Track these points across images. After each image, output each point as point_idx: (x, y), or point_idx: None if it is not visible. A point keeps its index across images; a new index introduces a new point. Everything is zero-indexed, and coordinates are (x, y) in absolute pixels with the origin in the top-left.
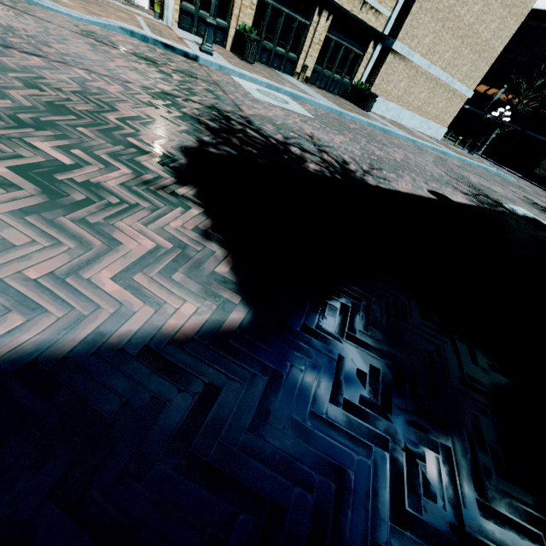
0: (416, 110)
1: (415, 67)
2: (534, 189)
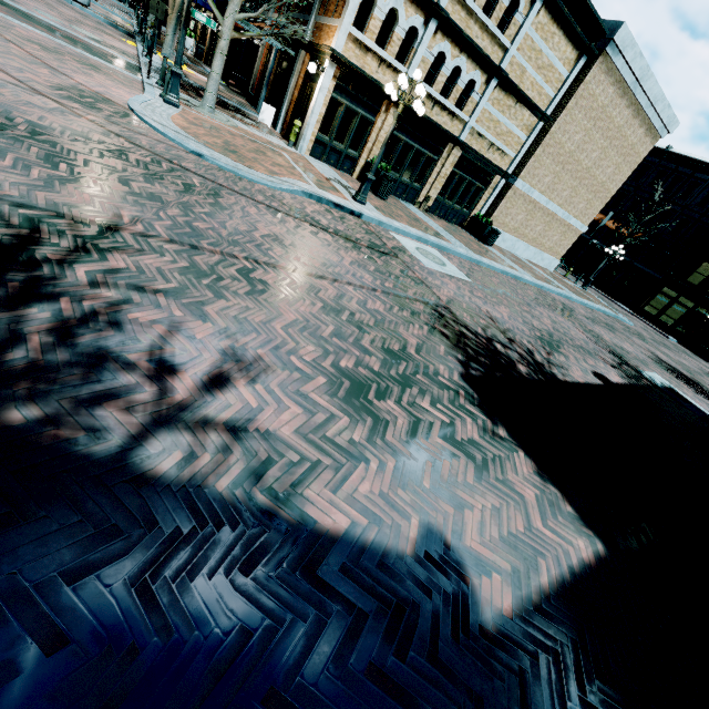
0: (531, 242)
1: (533, 202)
2: (650, 333)
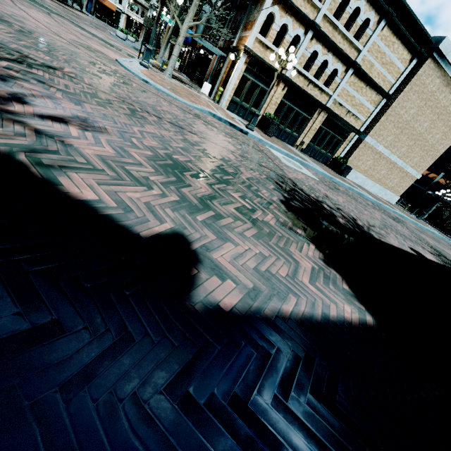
0: (377, 181)
1: (379, 153)
2: None
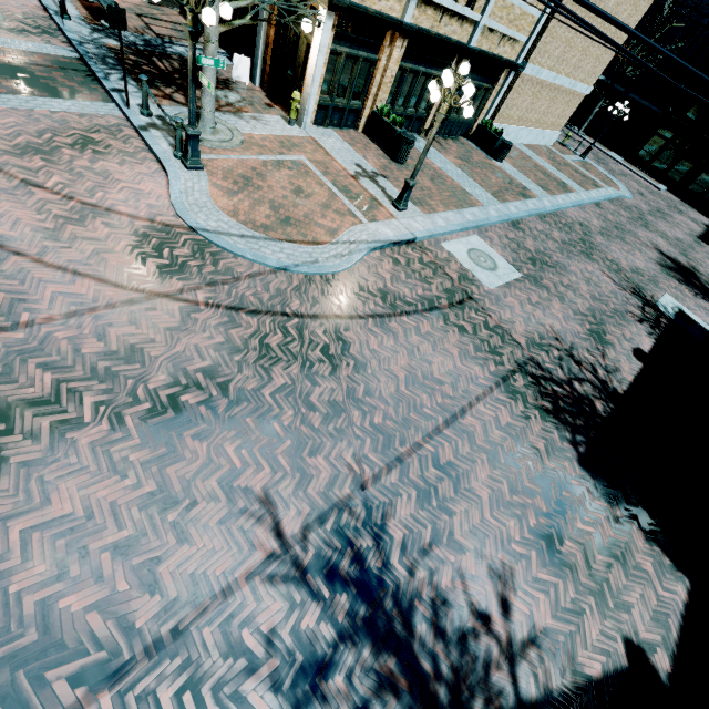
0: (534, 124)
1: (540, 83)
2: (646, 198)
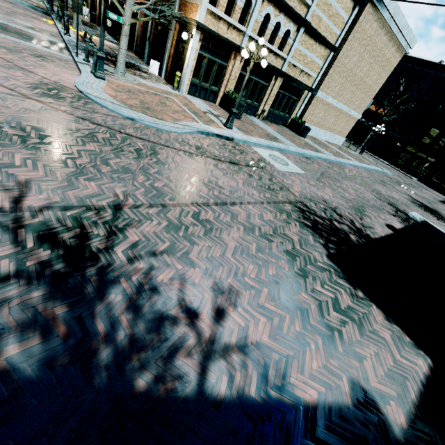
0: (328, 129)
1: (328, 104)
2: (402, 178)
